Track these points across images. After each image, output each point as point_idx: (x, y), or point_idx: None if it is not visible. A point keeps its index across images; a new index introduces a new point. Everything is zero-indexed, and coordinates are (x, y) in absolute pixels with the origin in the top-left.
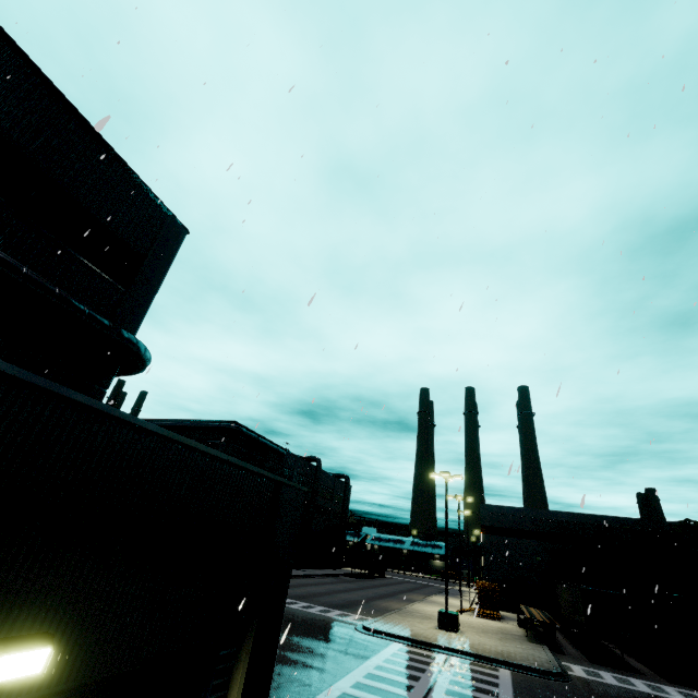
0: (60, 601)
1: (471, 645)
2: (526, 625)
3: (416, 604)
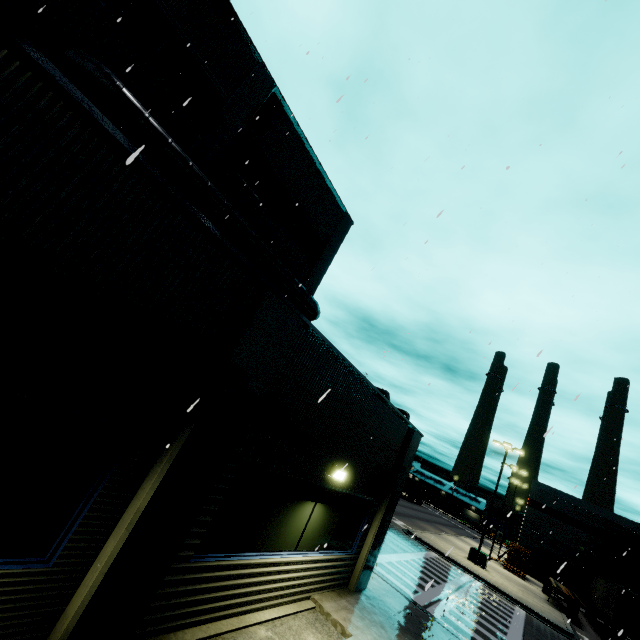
0: (345, 457)
1: (495, 581)
2: (550, 592)
3: (449, 536)
